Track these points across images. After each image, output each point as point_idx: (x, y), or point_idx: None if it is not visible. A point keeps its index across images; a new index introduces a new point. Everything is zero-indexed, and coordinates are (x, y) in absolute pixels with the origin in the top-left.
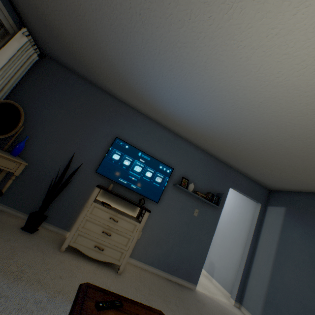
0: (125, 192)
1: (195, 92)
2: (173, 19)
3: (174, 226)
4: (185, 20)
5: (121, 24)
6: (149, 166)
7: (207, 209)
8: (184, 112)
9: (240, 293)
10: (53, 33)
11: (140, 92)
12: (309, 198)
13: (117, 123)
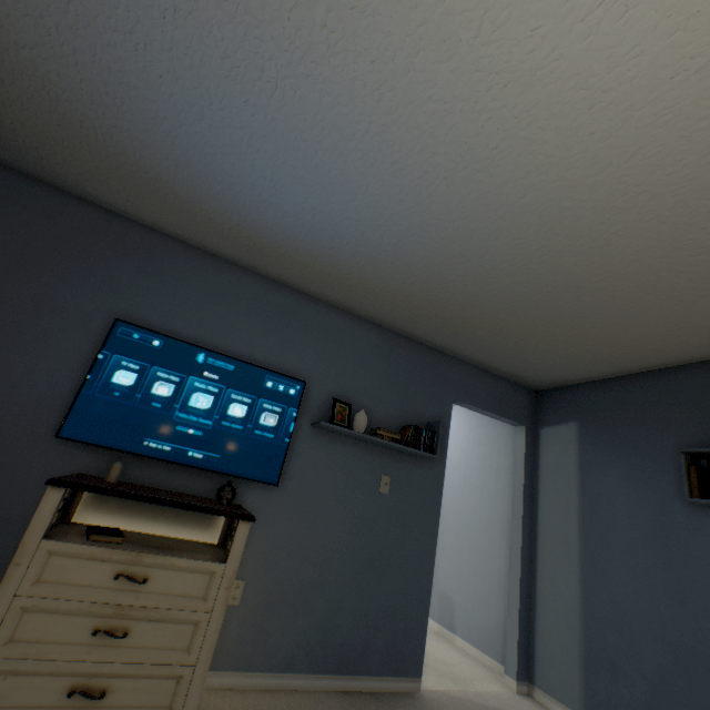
0: (172, 478)
1: (317, 145)
2: None
3: (335, 537)
4: None
5: None
6: (237, 387)
7: (411, 470)
8: (303, 219)
9: (524, 656)
10: None
11: (164, 173)
12: (621, 389)
13: (116, 280)
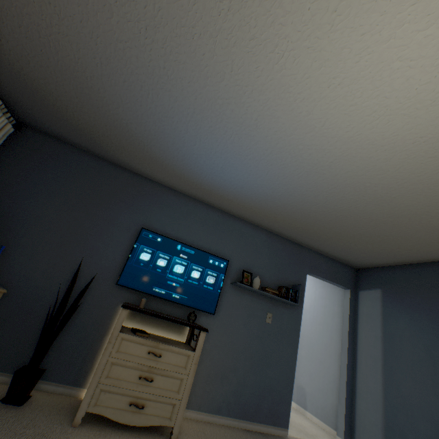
0: (164, 307)
1: (246, 156)
2: (209, 72)
3: (242, 345)
4: (225, 72)
5: (138, 80)
6: (195, 262)
7: (283, 311)
8: (233, 183)
9: (349, 426)
10: (37, 95)
11: (170, 162)
12: (407, 272)
13: (141, 208)
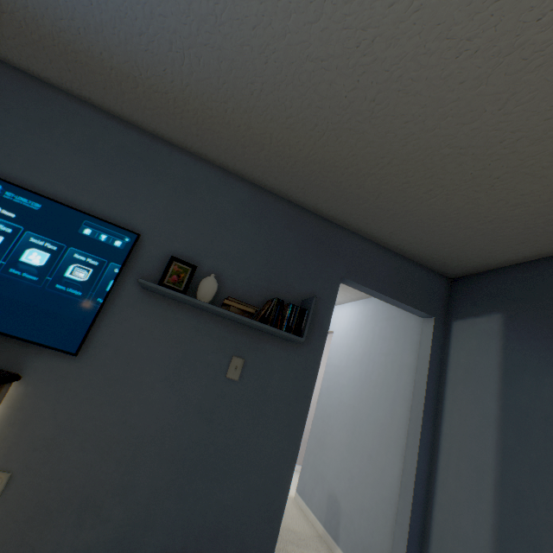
0: None
1: None
2: None
3: (154, 428)
4: None
5: None
6: (39, 230)
7: (274, 354)
8: None
9: None
10: None
11: None
12: None
13: None
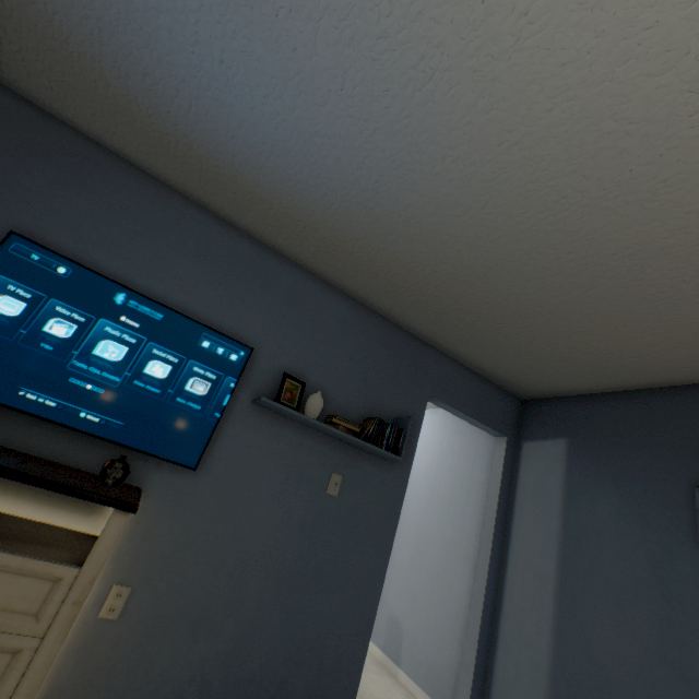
0: (53, 443)
1: None
2: None
3: (262, 543)
4: None
5: None
6: (162, 342)
7: (369, 471)
8: (263, 132)
9: None
10: None
11: (86, 44)
12: (622, 405)
13: (24, 186)
